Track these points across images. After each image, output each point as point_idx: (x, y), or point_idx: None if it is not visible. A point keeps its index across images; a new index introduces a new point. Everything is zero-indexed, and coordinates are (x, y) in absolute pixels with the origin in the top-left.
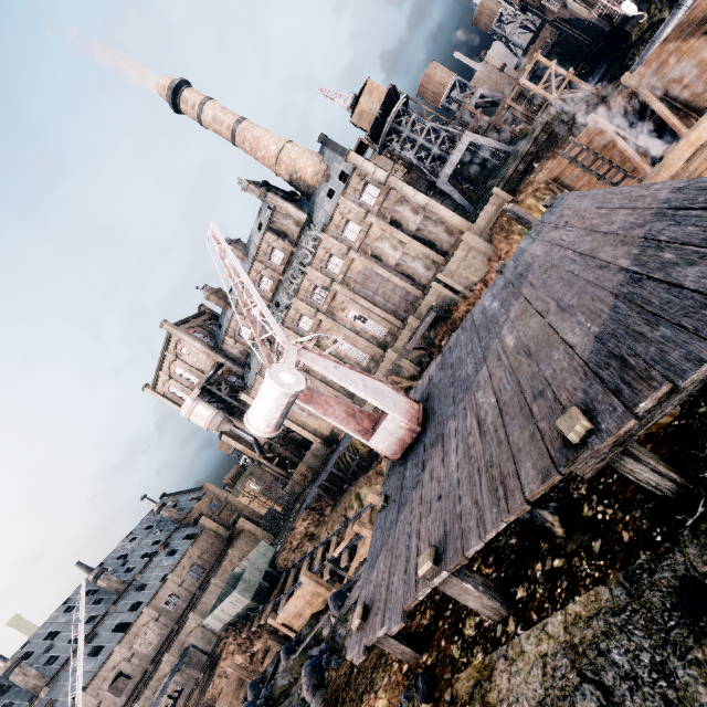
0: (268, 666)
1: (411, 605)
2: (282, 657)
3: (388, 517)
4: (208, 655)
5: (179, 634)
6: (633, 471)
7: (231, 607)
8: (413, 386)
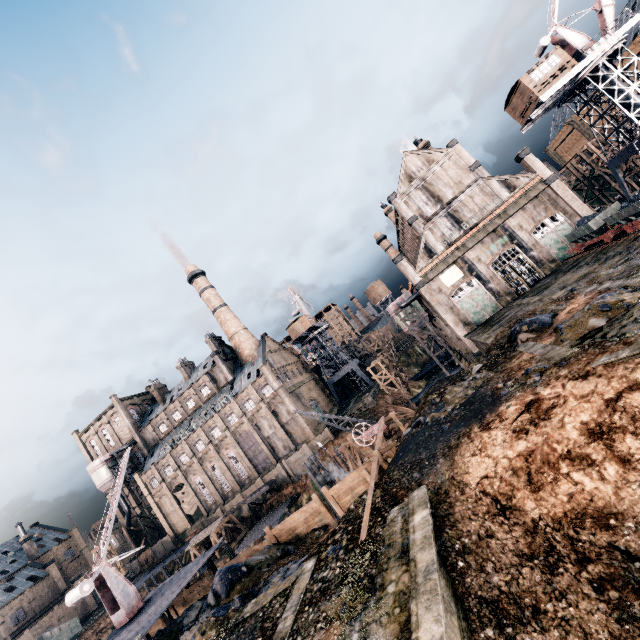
0: None
1: None
2: None
3: None
4: None
5: None
6: None
7: None
8: (242, 528)
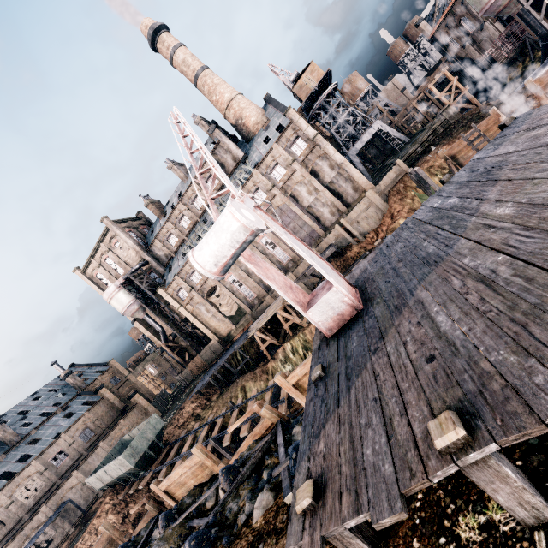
0: (142, 530)
1: (415, 489)
2: (160, 524)
3: (330, 386)
4: (83, 511)
5: (60, 489)
6: None
7: (114, 469)
8: None
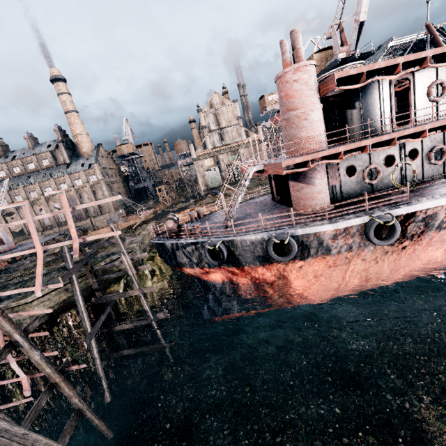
0: None
1: None
2: None
3: None
4: None
5: None
6: (12, 258)
7: None
8: None
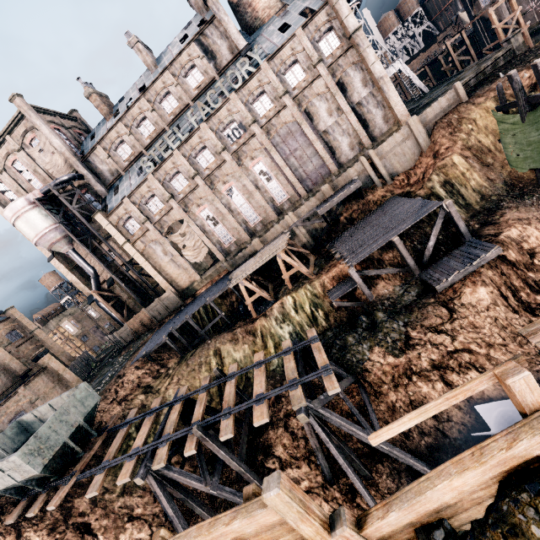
0: None
1: None
2: None
3: None
4: None
5: None
6: None
7: None
8: (306, 254)
